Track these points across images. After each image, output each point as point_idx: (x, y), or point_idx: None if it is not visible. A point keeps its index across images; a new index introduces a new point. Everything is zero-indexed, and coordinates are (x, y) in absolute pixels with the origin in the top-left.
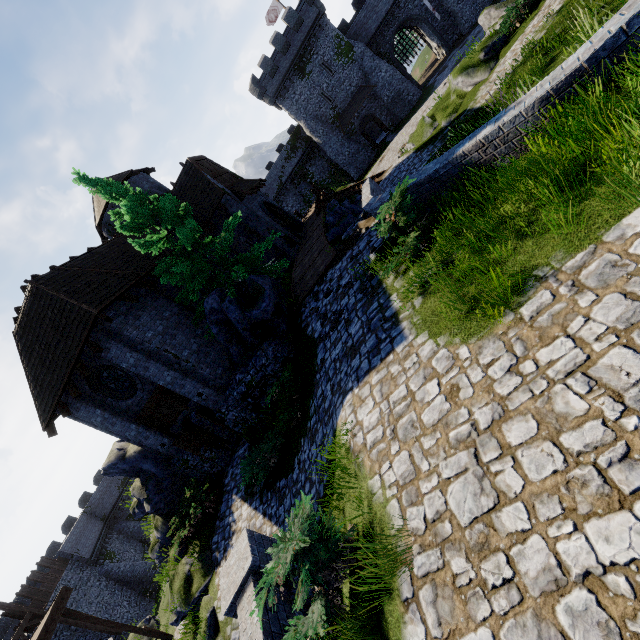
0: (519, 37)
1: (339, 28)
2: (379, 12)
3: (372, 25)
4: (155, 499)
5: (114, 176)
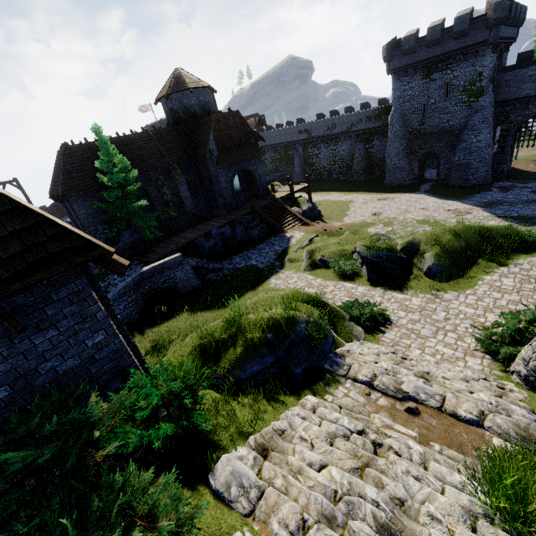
0: (315, 277)
1: (521, 55)
2: None
3: (528, 89)
4: None
5: (184, 79)
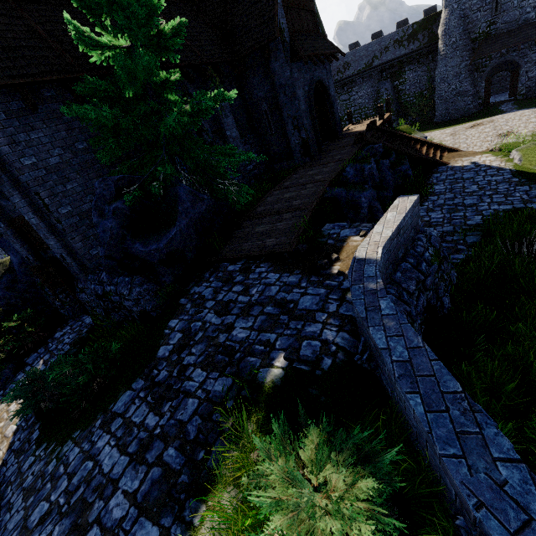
0: None
1: None
2: None
3: None
4: None
5: None
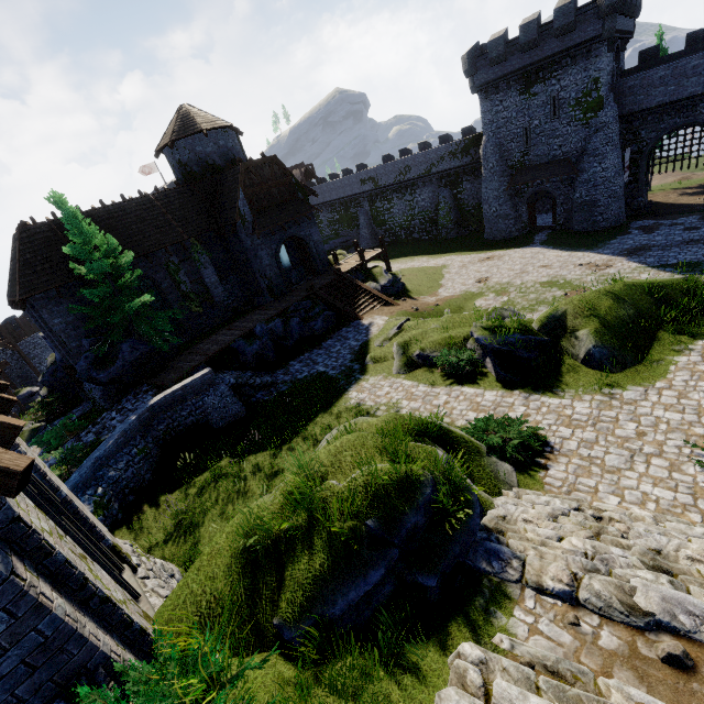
0: (416, 382)
1: (643, 53)
2: (683, 87)
3: (660, 95)
4: (46, 378)
5: (193, 118)
